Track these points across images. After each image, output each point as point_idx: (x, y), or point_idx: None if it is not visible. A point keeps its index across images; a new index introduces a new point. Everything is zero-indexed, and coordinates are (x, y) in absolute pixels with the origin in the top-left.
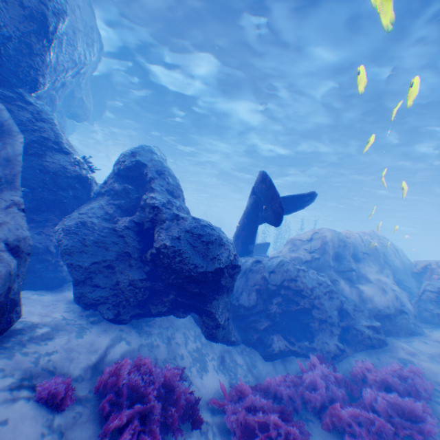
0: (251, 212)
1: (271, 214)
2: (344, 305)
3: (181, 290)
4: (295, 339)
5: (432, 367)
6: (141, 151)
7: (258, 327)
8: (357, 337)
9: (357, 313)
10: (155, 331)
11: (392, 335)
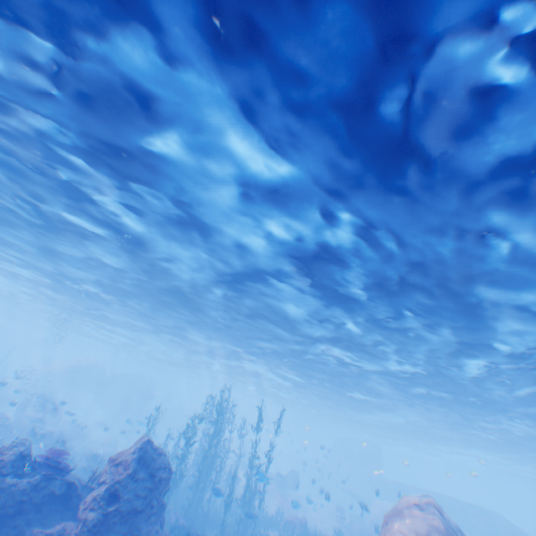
0: None
1: None
2: None
3: None
4: None
5: None
6: None
7: None
8: None
9: None
10: None
11: None
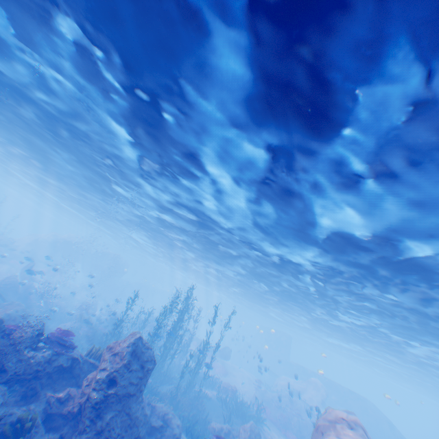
0: None
1: None
2: None
3: None
4: None
5: None
6: None
7: None
8: None
9: None
10: None
11: None
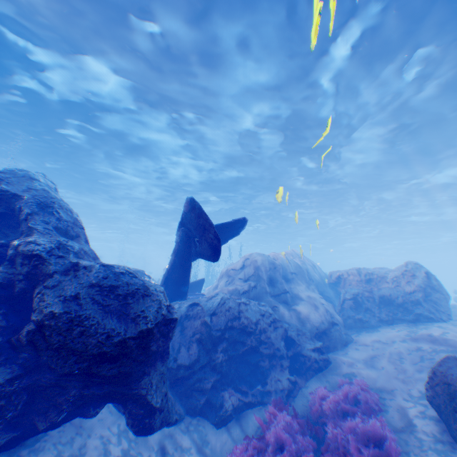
0: (181, 246)
1: (205, 246)
2: (287, 332)
3: (91, 378)
4: (248, 386)
5: (370, 373)
6: (9, 176)
7: (205, 387)
8: (305, 363)
9: (300, 336)
10: (48, 456)
11: (331, 350)
